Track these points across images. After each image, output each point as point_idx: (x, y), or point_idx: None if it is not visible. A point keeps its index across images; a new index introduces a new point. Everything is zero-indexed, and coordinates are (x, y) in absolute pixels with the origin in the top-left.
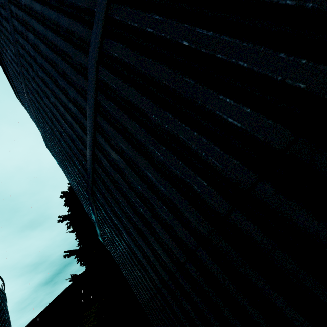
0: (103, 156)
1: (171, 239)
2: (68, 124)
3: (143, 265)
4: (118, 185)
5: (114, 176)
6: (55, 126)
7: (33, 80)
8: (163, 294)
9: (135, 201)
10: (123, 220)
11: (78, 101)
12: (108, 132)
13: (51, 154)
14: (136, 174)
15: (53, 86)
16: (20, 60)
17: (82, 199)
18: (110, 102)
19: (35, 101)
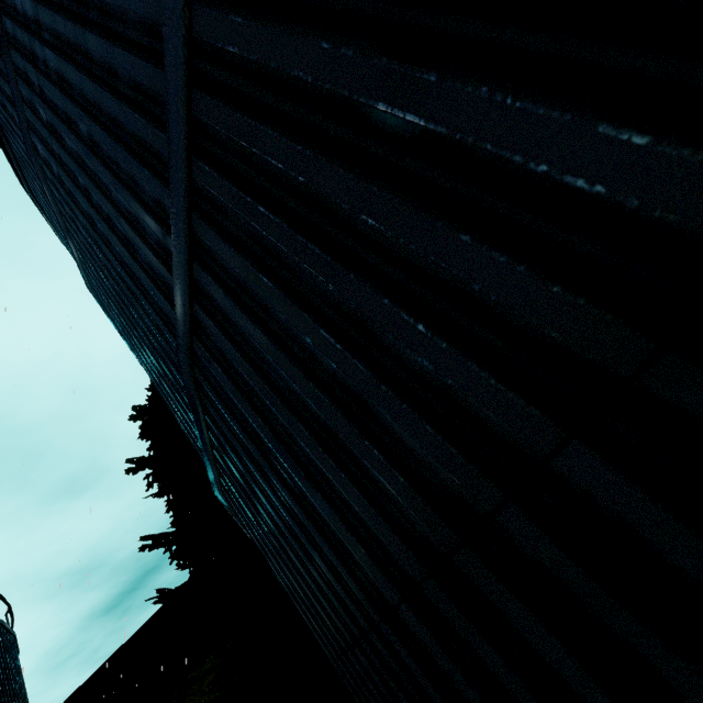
0: (216, 230)
1: (445, 437)
2: (124, 181)
3: (339, 541)
4: (262, 309)
5: (249, 281)
6: (97, 207)
7: (41, 101)
8: (403, 622)
9: (313, 343)
10: (277, 418)
11: (144, 86)
12: (228, 138)
13: (101, 305)
14: (319, 245)
15: (83, 82)
16: (11, 59)
17: (170, 399)
18: (232, 16)
19: (51, 161)
